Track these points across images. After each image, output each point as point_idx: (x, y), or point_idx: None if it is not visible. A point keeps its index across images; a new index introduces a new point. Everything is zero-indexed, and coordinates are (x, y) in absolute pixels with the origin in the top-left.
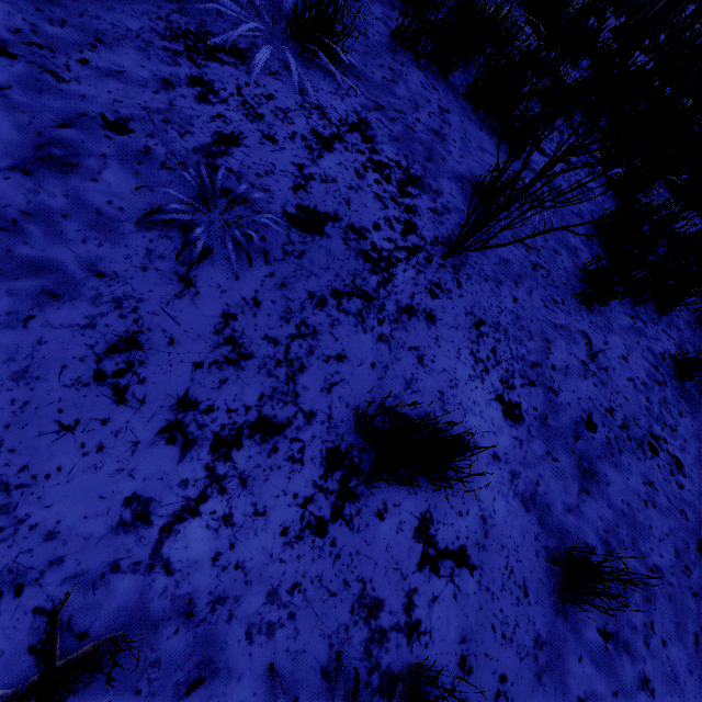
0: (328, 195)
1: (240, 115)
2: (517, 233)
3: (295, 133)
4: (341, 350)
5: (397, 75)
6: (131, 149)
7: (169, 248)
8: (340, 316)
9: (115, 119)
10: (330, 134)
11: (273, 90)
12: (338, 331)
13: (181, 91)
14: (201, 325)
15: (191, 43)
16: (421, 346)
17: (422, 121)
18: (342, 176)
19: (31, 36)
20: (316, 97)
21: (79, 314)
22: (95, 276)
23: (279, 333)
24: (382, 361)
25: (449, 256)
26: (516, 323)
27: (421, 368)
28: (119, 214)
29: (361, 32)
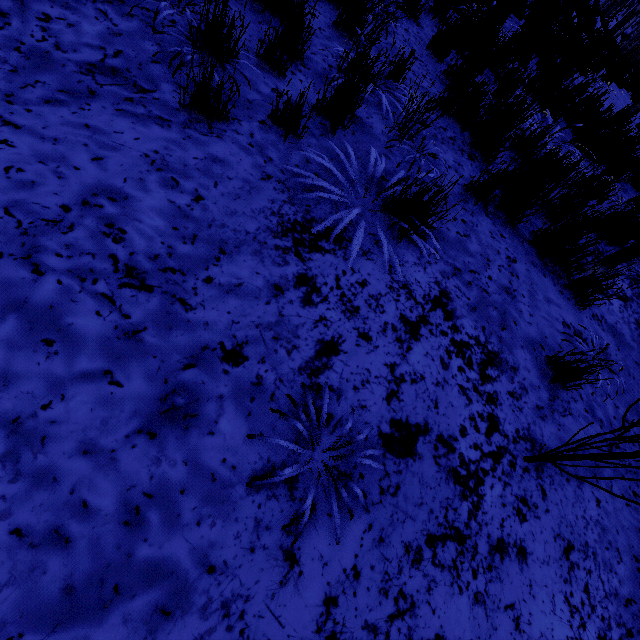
0: (418, 399)
1: (339, 313)
2: (589, 403)
3: (386, 323)
4: (439, 627)
5: (469, 227)
6: (244, 383)
7: (275, 512)
8: (436, 573)
9: (232, 345)
10: (416, 317)
11: (366, 274)
12: (435, 598)
13: (289, 295)
14: (303, 622)
15: (298, 235)
16: (516, 600)
17: (494, 278)
18: (429, 369)
19: (166, 260)
20: (402, 272)
21: (188, 635)
22: (206, 573)
23: (378, 616)
24: (479, 635)
25: (534, 461)
26: (602, 538)
27: (519, 636)
28: (231, 475)
29: (436, 184)
